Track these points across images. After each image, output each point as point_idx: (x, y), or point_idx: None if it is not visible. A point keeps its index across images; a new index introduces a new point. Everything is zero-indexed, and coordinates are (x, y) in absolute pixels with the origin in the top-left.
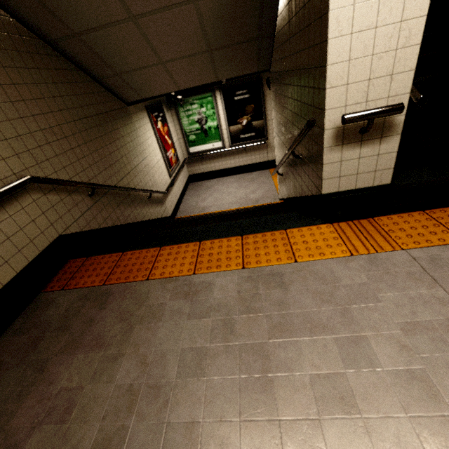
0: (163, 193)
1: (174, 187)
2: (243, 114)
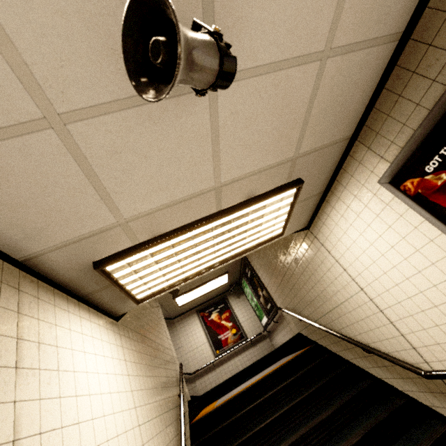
0: (186, 374)
1: (222, 367)
2: (256, 286)
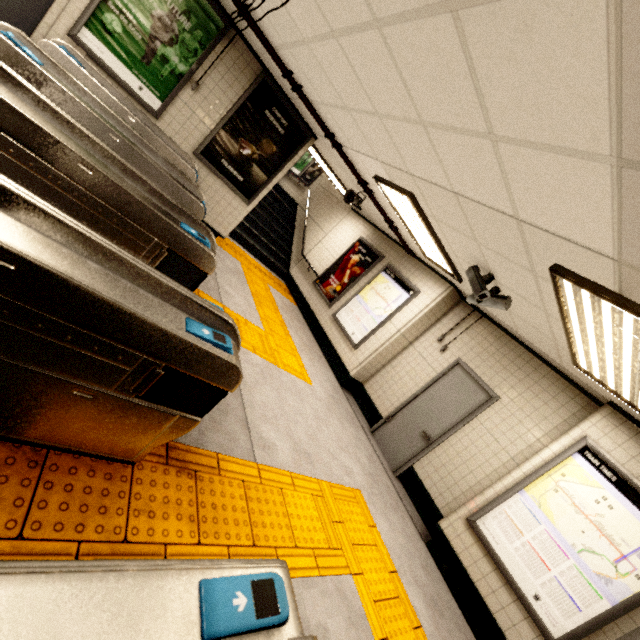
0: None
1: None
2: None
